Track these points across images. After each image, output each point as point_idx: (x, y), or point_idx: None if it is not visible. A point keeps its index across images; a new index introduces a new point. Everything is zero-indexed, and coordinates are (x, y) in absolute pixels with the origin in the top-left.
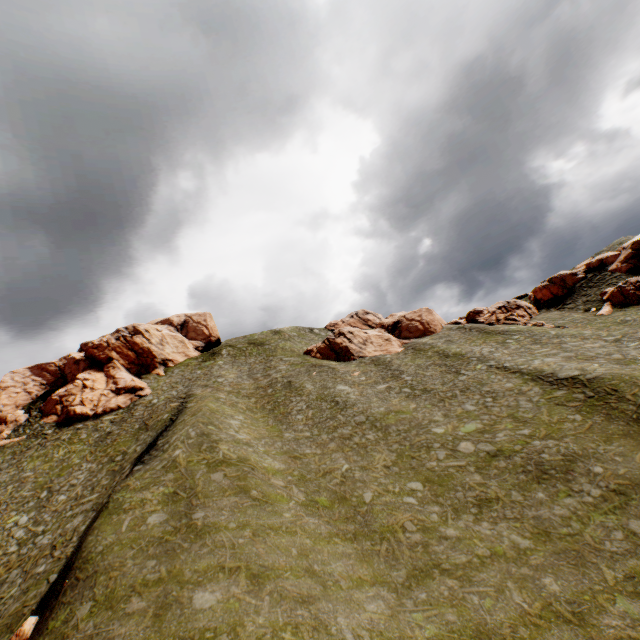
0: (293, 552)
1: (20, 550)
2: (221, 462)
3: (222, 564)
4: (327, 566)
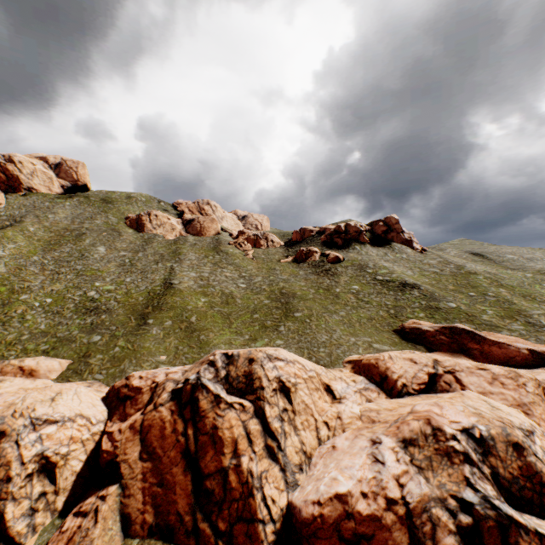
0: None
1: None
2: None
3: None
4: None
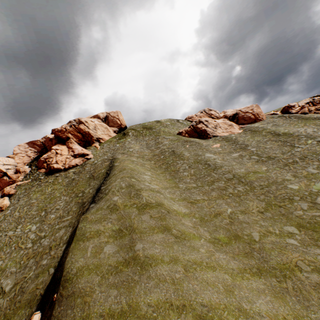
0: (221, 289)
1: (33, 246)
2: (146, 206)
3: (169, 301)
4: (253, 304)
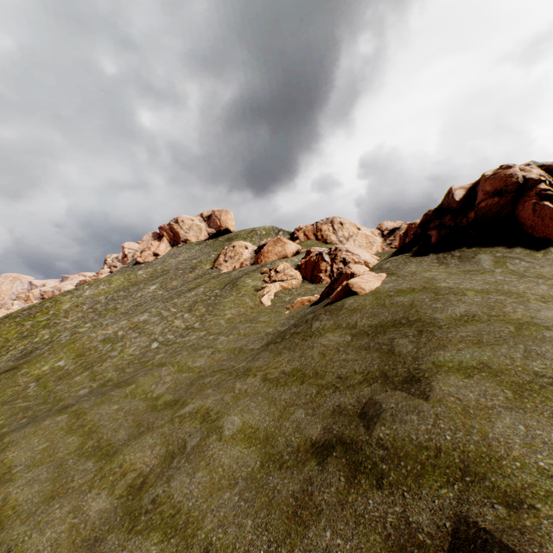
0: (5, 332)
1: None
2: (58, 300)
3: None
4: None
